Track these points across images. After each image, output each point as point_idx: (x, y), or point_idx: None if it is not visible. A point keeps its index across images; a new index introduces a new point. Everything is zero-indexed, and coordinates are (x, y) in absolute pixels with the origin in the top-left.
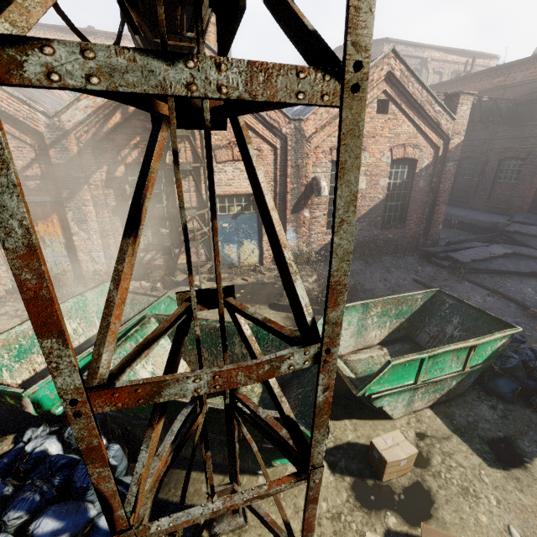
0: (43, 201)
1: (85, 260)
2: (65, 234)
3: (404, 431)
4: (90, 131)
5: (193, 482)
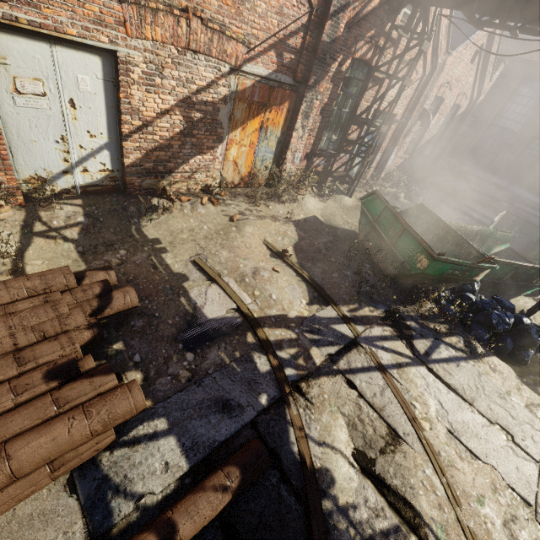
0: (284, 83)
1: (288, 160)
2: (283, 127)
3: None
4: (356, 8)
5: None
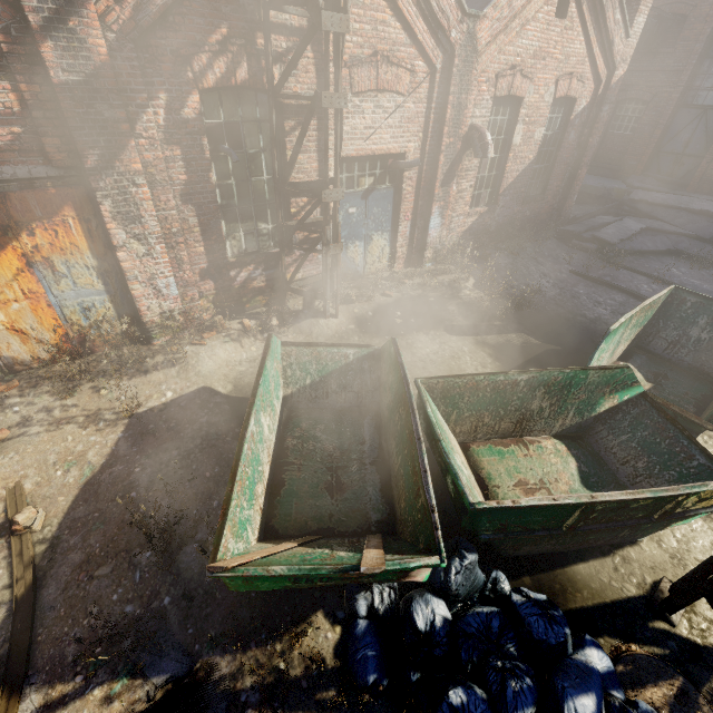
0: (34, 178)
1: (143, 296)
2: (94, 248)
3: (711, 452)
4: None
5: (586, 576)
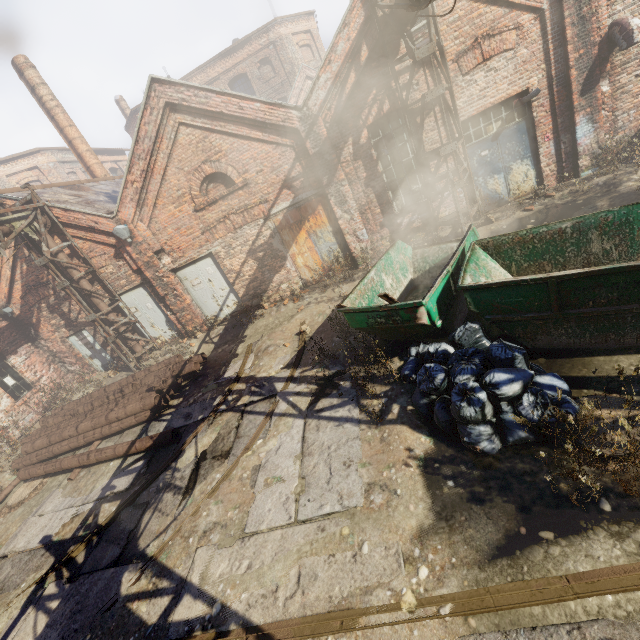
0: (308, 197)
1: (352, 242)
2: (330, 222)
3: None
4: (332, 107)
5: (604, 363)
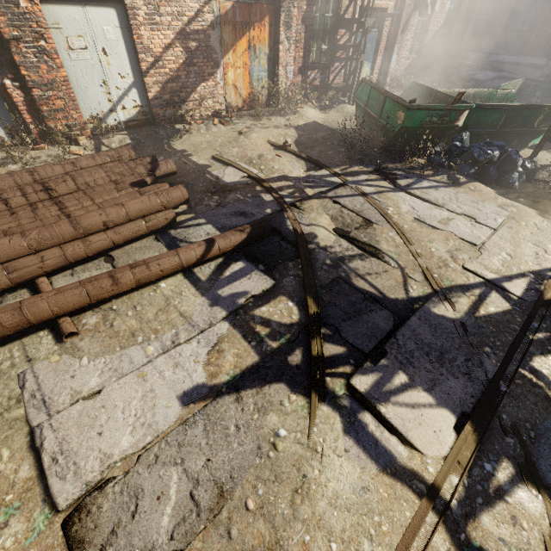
0: None
1: (281, 75)
2: (269, 43)
3: None
4: None
5: None
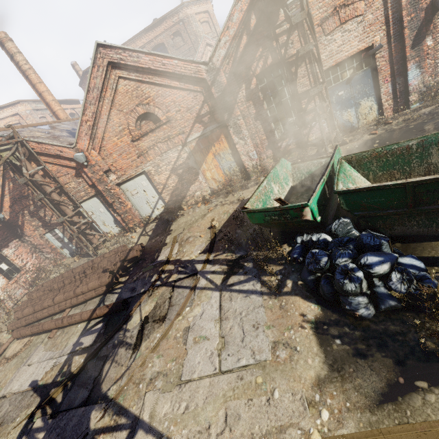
0: (213, 129)
1: (245, 160)
2: (230, 147)
3: None
4: (230, 61)
5: None
